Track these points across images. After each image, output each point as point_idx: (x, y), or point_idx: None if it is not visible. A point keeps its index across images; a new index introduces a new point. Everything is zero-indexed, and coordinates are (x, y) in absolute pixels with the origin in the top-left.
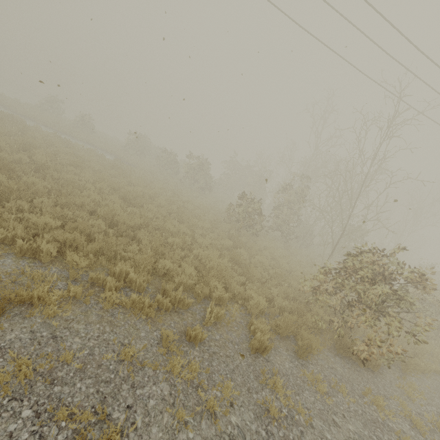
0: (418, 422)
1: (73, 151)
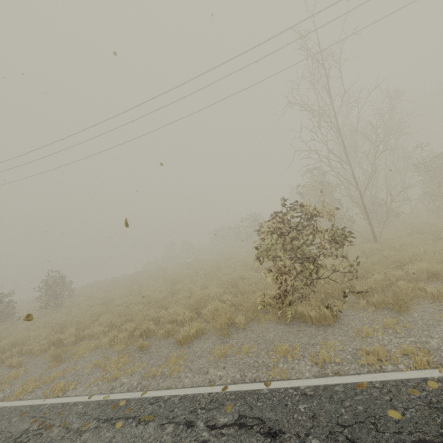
0: (325, 356)
1: (166, 271)
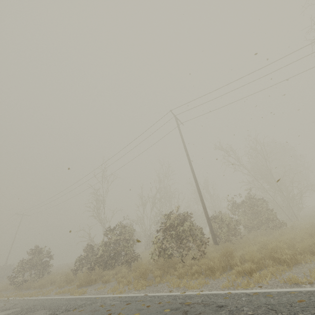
0: None
1: None
